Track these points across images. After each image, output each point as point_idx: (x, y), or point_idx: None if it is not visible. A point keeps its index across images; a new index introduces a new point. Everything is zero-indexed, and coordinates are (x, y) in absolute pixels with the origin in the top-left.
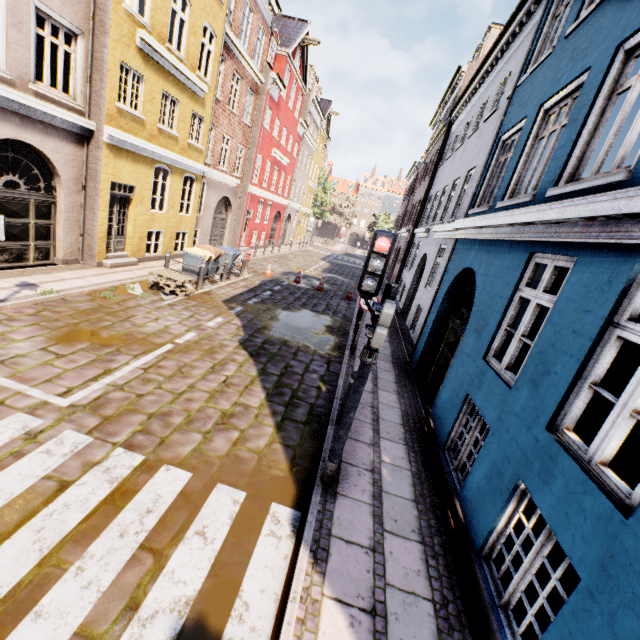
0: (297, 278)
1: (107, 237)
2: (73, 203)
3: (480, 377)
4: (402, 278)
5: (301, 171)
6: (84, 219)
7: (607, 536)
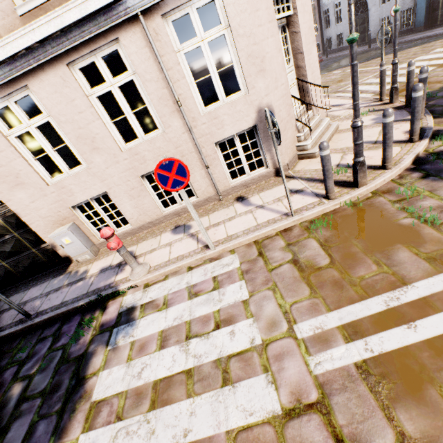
0: None
1: None
2: None
3: None
4: (328, 37)
5: None
6: None
7: None
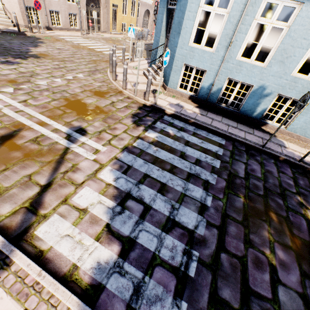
0: None
1: (112, 24)
2: (104, 12)
3: None
4: None
5: None
6: (106, 18)
7: None
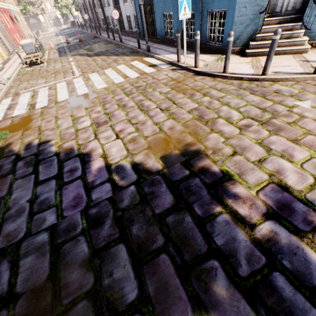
0: (67, 41)
1: None
2: None
3: (164, 4)
4: (107, 15)
5: None
6: None
7: None
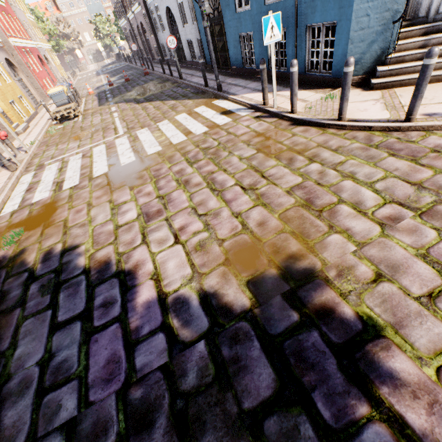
0: (109, 82)
1: None
2: None
3: (239, 21)
4: (161, 42)
5: (15, 7)
6: None
7: (285, 10)
